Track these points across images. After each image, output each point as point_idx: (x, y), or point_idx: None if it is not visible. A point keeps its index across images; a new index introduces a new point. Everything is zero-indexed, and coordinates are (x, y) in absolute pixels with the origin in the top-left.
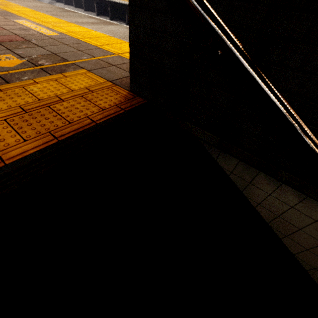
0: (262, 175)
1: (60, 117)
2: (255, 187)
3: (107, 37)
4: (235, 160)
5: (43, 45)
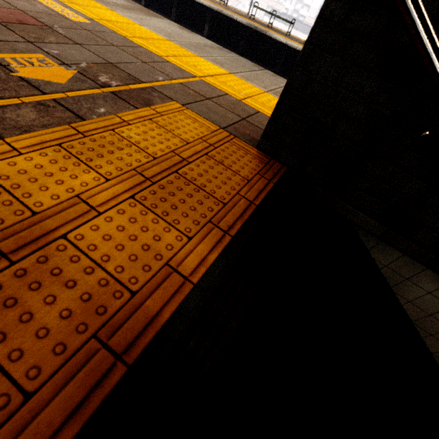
0: (428, 273)
1: (204, 192)
2: (412, 283)
3: (163, 40)
4: (397, 253)
5: (82, 43)
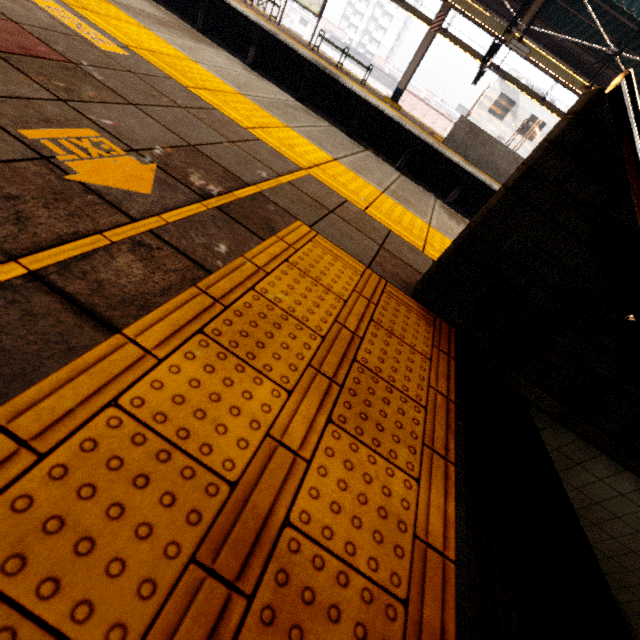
0: (603, 458)
1: (398, 391)
2: (583, 469)
3: (235, 93)
4: (573, 436)
5: (136, 101)
